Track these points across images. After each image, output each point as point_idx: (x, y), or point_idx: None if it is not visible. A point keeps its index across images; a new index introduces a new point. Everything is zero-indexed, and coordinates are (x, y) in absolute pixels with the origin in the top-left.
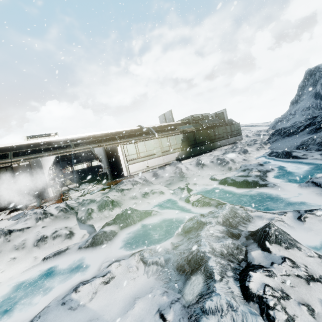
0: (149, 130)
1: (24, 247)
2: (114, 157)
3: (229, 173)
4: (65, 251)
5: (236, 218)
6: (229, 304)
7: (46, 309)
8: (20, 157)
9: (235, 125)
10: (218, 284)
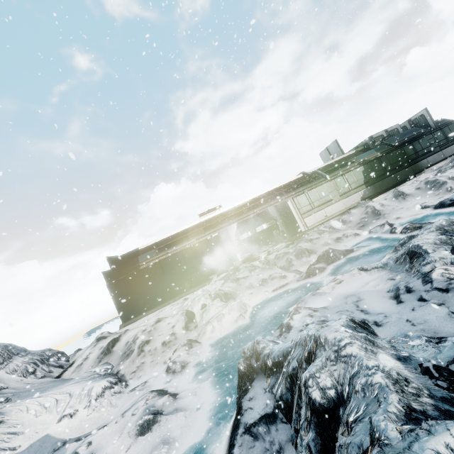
0: (316, 174)
1: (253, 287)
2: (287, 213)
3: (448, 195)
4: (286, 285)
5: (452, 226)
6: (441, 257)
7: (303, 299)
8: (210, 231)
9: (451, 126)
10: (431, 254)
